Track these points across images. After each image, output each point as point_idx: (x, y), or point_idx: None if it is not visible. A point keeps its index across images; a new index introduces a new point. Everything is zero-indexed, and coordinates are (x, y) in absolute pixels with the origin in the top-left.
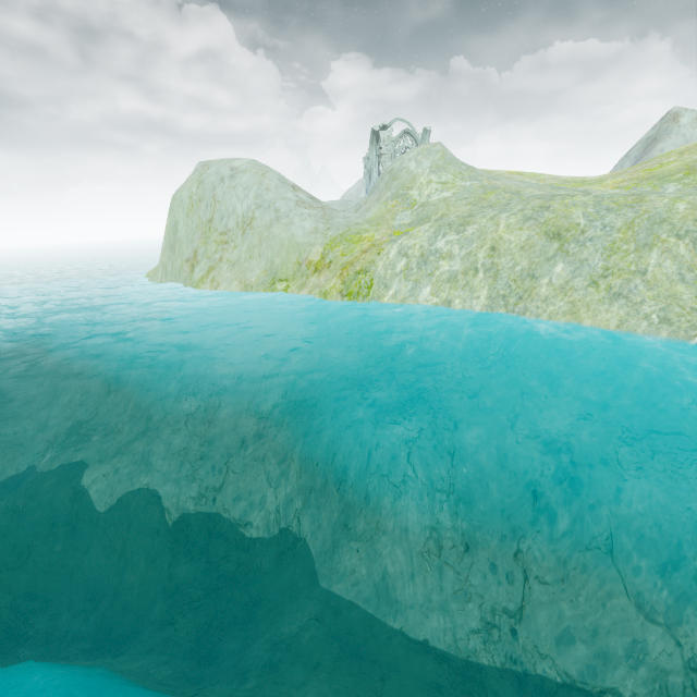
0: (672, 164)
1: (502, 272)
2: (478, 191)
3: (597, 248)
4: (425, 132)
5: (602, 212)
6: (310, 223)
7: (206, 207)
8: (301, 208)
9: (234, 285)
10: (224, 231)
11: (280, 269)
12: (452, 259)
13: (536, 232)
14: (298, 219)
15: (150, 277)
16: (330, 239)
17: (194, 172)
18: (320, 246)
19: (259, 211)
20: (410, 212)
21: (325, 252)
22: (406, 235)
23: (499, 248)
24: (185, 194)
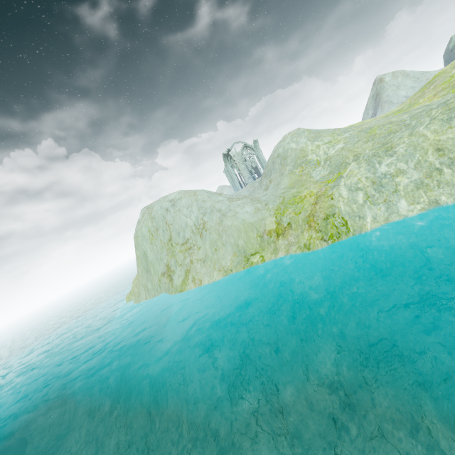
0: None
1: None
2: (361, 134)
3: None
4: (255, 142)
5: None
6: (249, 207)
7: (163, 232)
8: (234, 202)
9: (215, 275)
10: (184, 241)
11: (246, 247)
12: (405, 173)
13: None
14: (239, 208)
15: (135, 299)
16: (274, 209)
17: (143, 215)
18: (271, 217)
19: (206, 216)
20: (320, 168)
21: (277, 219)
22: (343, 178)
23: (445, 147)
24: (144, 230)
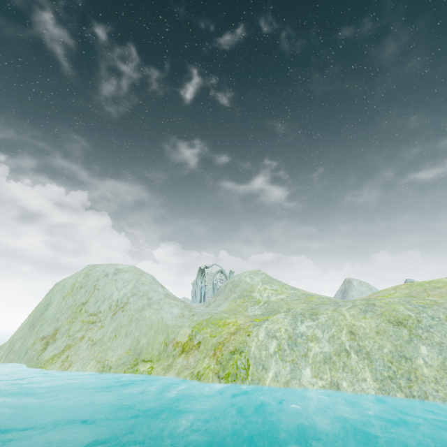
0: (396, 294)
1: (373, 353)
2: (302, 295)
3: (442, 333)
4: (231, 272)
5: (420, 308)
6: (177, 310)
7: (85, 292)
8: (168, 298)
9: (90, 365)
10: (95, 312)
11: (145, 349)
12: (319, 341)
13: (380, 320)
14: (167, 306)
15: None
16: (196, 322)
17: (83, 269)
18: (188, 328)
19: (134, 298)
20: (258, 306)
21: (192, 333)
22: (268, 321)
23: (357, 332)
24: (70, 281)
